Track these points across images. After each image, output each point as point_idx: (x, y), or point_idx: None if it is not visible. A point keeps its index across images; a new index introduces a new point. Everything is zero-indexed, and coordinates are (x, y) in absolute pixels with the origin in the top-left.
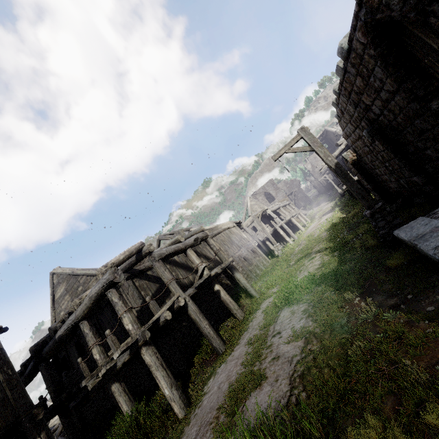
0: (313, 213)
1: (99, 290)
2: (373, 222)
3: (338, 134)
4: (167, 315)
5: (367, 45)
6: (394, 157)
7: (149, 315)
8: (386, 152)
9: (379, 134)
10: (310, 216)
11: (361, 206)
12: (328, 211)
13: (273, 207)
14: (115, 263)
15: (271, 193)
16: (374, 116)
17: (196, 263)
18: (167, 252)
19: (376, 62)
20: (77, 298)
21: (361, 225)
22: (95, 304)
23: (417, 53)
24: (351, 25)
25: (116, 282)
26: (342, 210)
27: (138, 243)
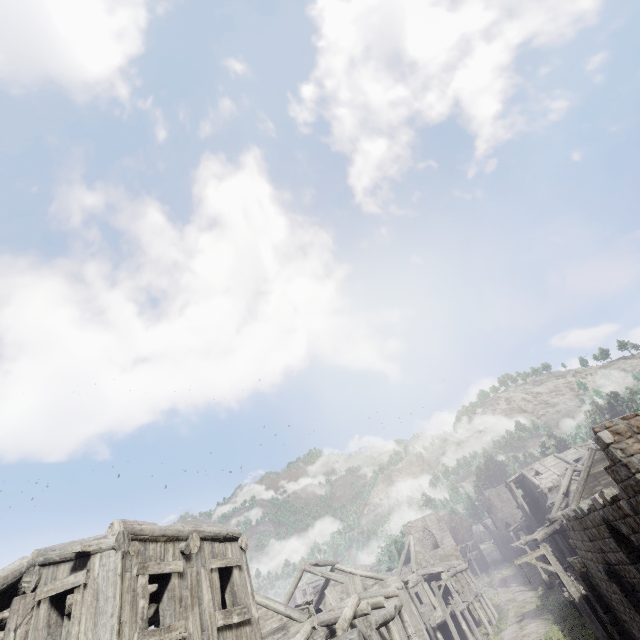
0: (498, 598)
1: None
2: None
3: (542, 491)
4: None
5: (603, 524)
6: (634, 609)
7: None
8: (625, 599)
9: (616, 578)
10: (494, 602)
11: (594, 636)
12: (532, 612)
13: (449, 570)
14: (350, 620)
15: (434, 533)
16: (609, 561)
17: None
18: (380, 620)
19: (611, 537)
20: None
21: None
22: None
23: None
24: (591, 507)
25: None
26: (559, 624)
27: (356, 595)
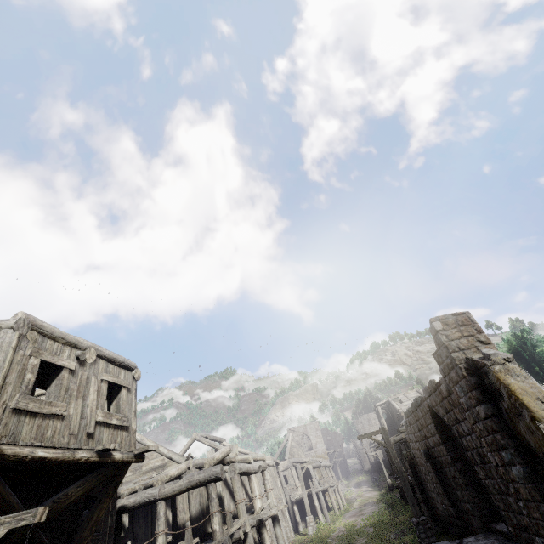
0: (350, 494)
1: (204, 479)
2: (417, 531)
3: (400, 414)
4: (241, 534)
5: (429, 412)
6: (439, 482)
7: (202, 529)
8: (434, 475)
9: (431, 459)
10: (346, 497)
11: (410, 514)
12: (372, 502)
13: (314, 462)
14: (218, 460)
15: (311, 438)
16: (429, 445)
17: (256, 493)
18: (243, 469)
19: (432, 422)
20: (165, 474)
21: (408, 534)
22: (189, 489)
23: (451, 433)
24: (422, 398)
25: (222, 479)
26: (389, 509)
27: (228, 447)
